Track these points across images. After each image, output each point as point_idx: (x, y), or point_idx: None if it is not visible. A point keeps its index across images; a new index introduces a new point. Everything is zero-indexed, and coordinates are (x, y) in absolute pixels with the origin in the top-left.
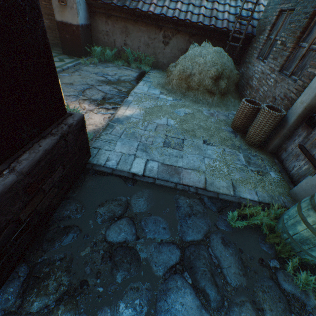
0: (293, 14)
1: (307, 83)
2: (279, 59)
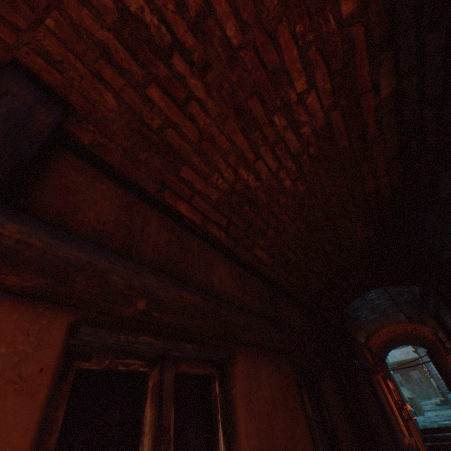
0: (399, 374)
1: (428, 381)
2: (411, 382)
